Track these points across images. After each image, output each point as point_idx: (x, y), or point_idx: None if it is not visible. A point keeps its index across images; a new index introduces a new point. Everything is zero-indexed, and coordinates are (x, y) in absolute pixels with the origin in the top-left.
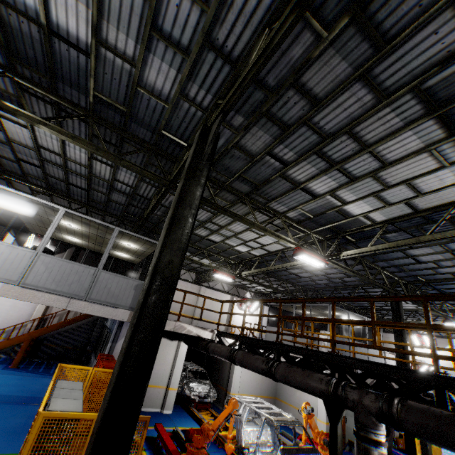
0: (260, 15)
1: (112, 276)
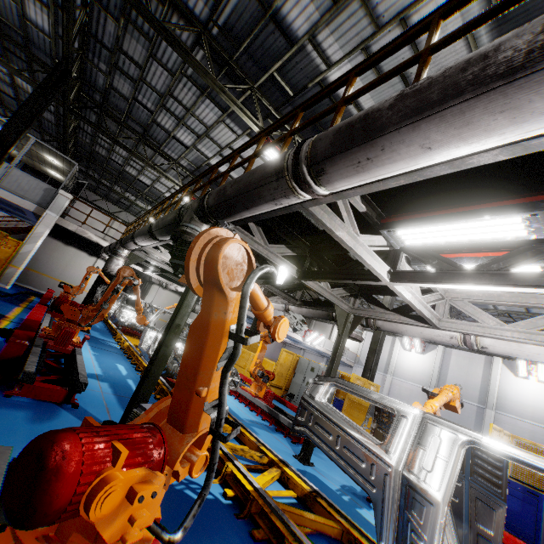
0: (80, 0)
1: (25, 175)
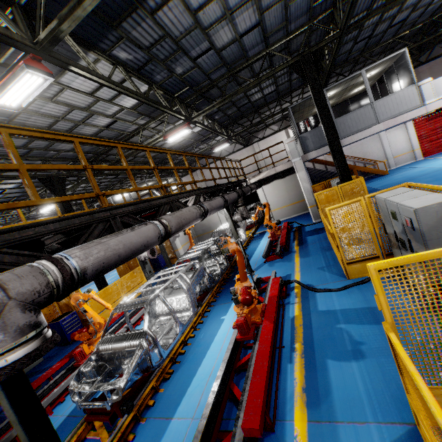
0: None
1: None
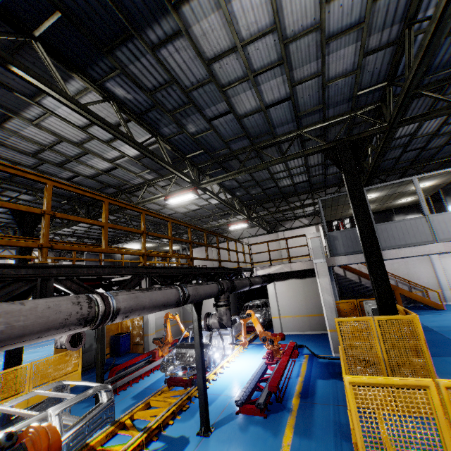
0: None
1: None
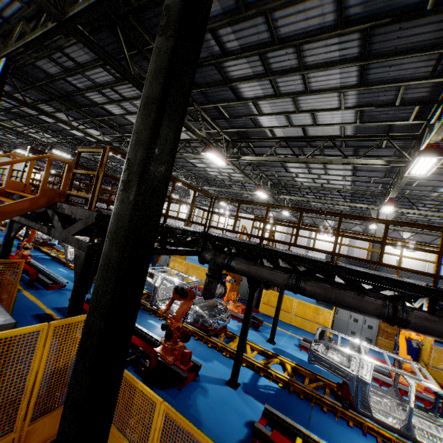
0: None
1: None
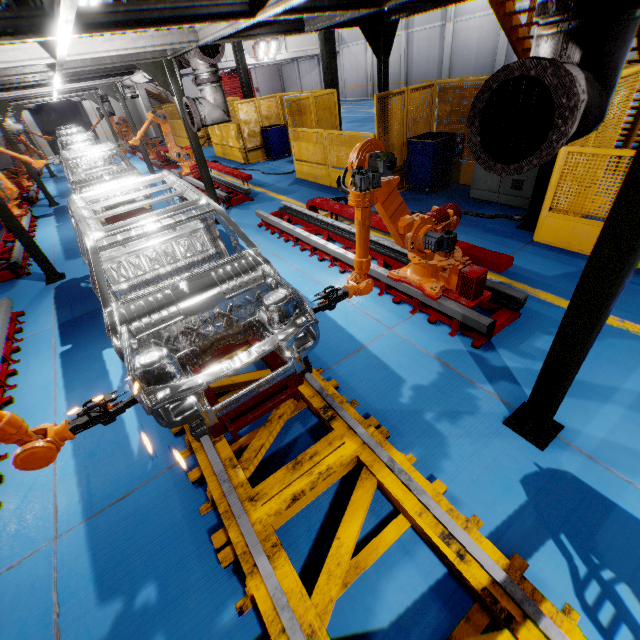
0: None
1: None
